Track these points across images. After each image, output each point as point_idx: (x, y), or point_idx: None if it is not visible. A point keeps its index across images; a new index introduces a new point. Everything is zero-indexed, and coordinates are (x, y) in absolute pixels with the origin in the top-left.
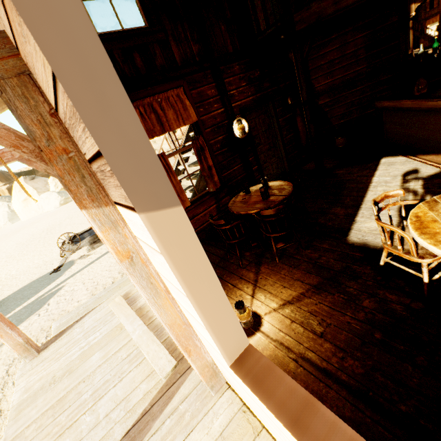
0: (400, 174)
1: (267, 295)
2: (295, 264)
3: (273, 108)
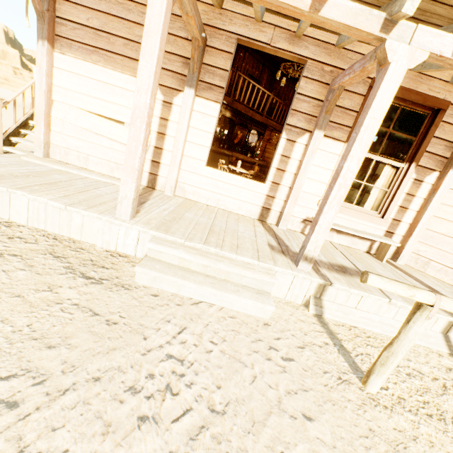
0: None
1: None
2: None
3: None
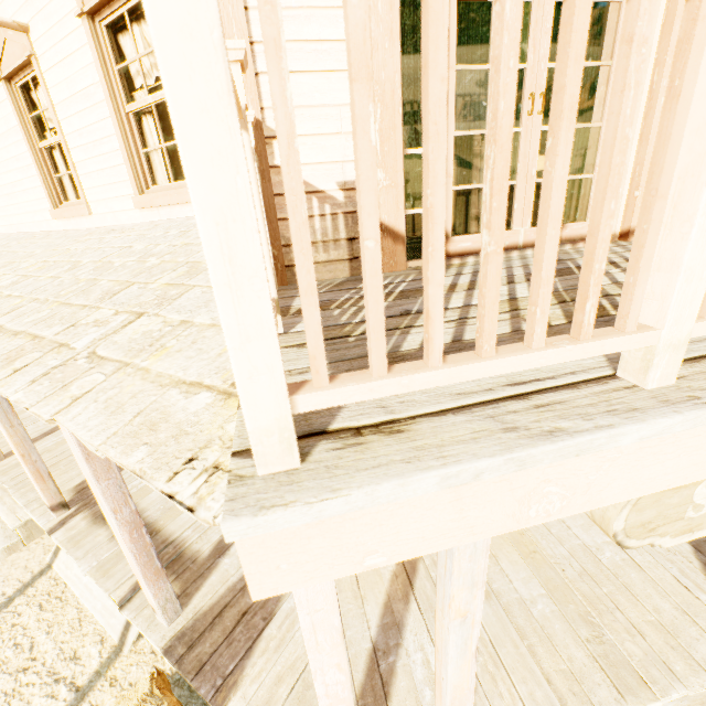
0: None
1: None
2: None
3: None
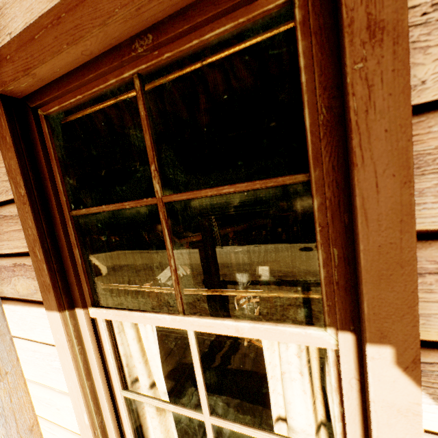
0: (169, 276)
1: None
2: None
3: None
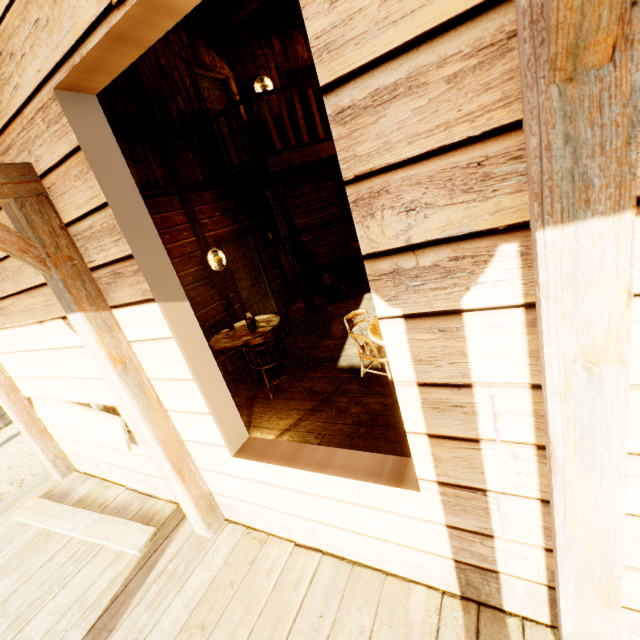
0: None
1: (263, 431)
2: (291, 397)
3: (254, 241)
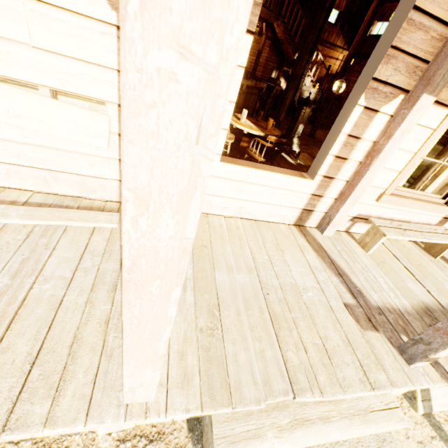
0: None
1: None
2: None
3: None
